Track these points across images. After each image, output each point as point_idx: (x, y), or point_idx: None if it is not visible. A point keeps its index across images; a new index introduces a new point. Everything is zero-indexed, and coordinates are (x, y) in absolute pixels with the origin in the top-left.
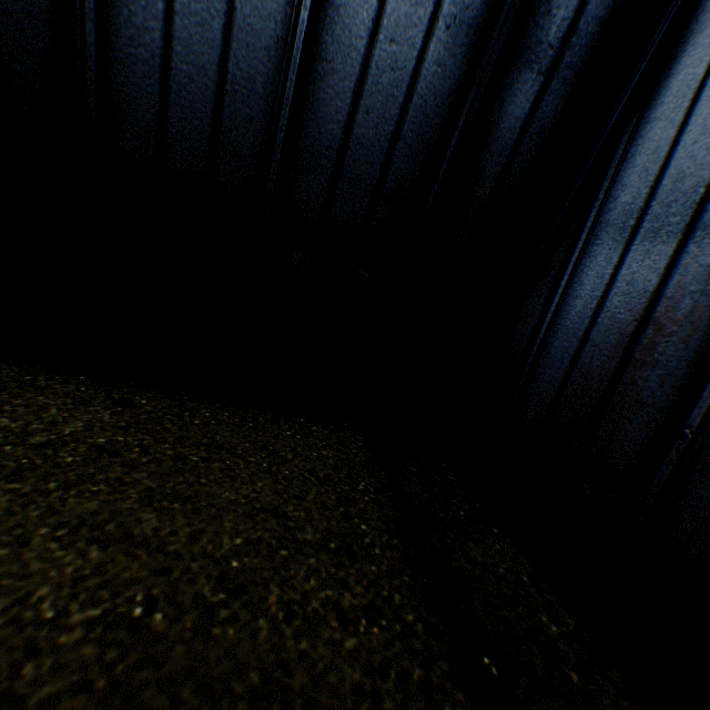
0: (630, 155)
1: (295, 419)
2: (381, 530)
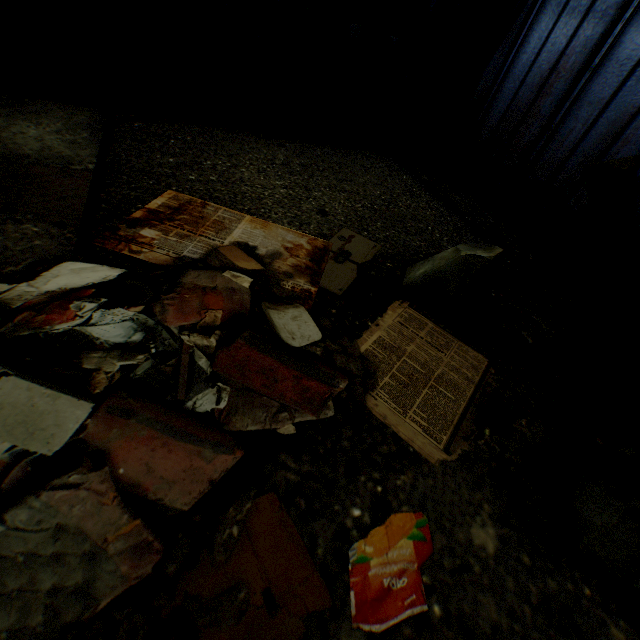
0: None
1: (356, 151)
2: (421, 191)
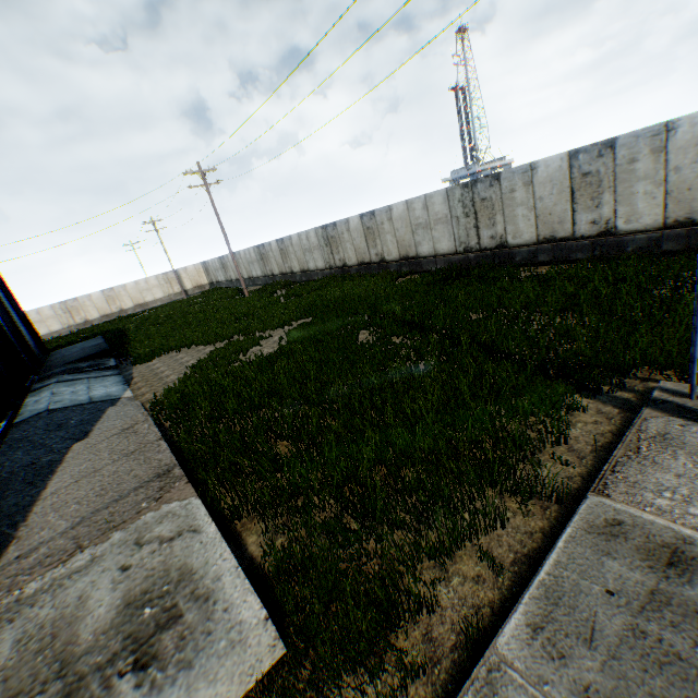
0: (17, 317)
1: None
2: None
